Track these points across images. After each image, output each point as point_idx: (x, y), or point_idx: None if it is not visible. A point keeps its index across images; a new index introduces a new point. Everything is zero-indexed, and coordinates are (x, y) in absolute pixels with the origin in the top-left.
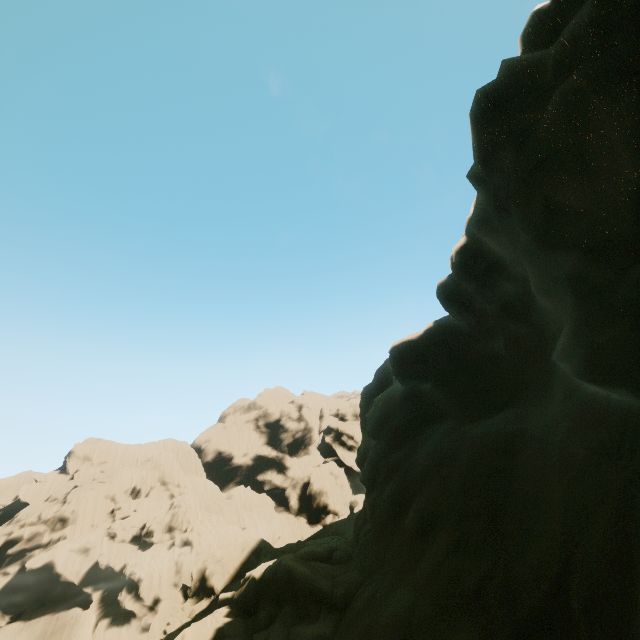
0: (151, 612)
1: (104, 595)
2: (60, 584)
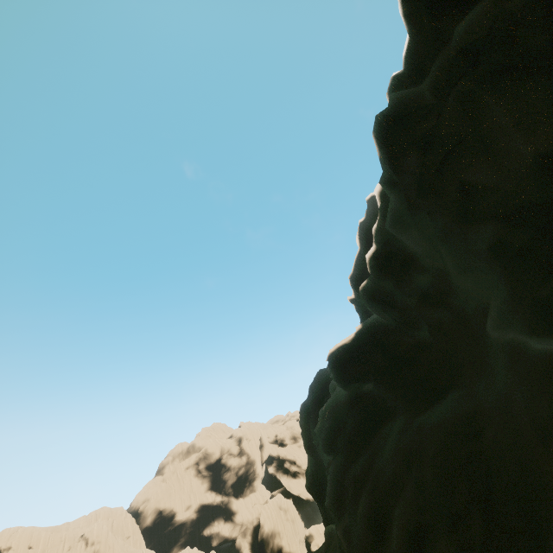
0: None
1: None
2: None
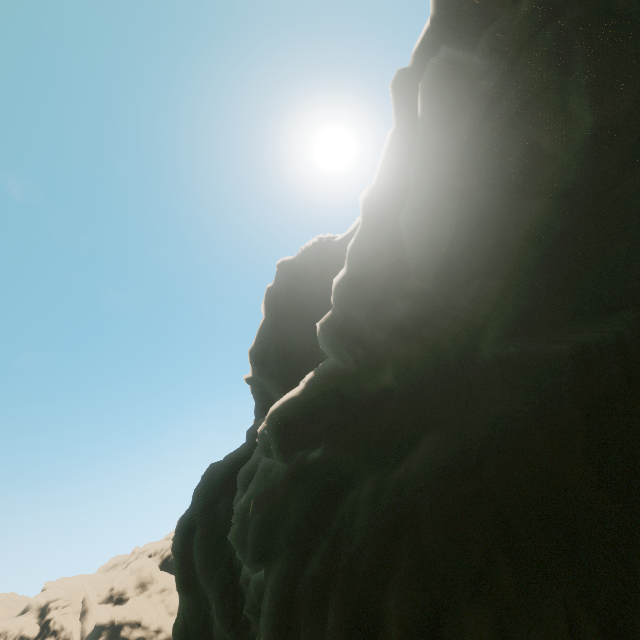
0: None
1: None
2: None
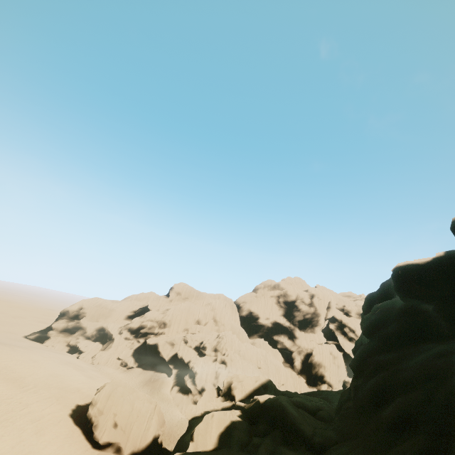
0: (199, 394)
1: (178, 373)
2: (159, 357)
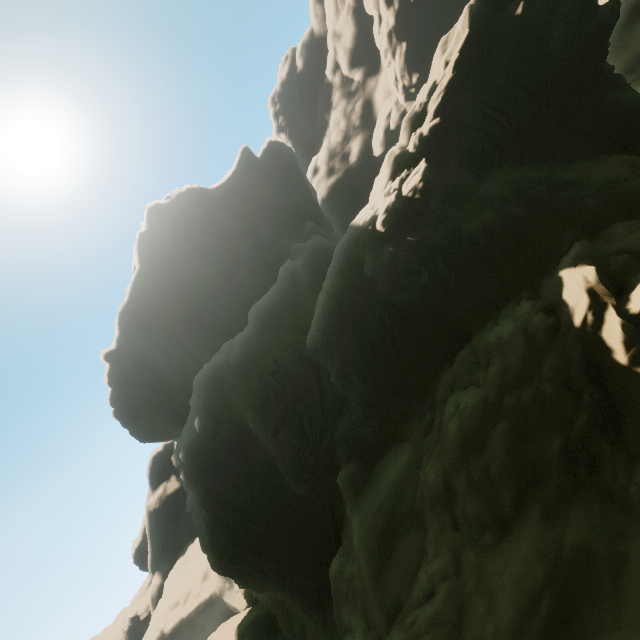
0: None
1: None
2: None
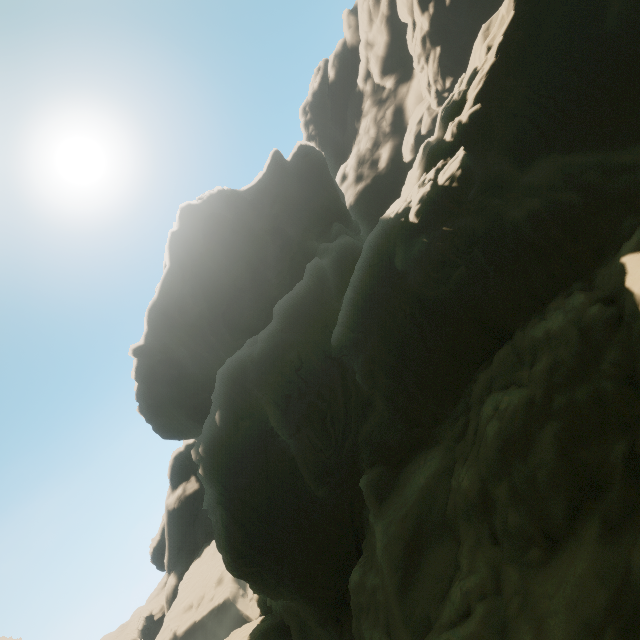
0: None
1: None
2: None
